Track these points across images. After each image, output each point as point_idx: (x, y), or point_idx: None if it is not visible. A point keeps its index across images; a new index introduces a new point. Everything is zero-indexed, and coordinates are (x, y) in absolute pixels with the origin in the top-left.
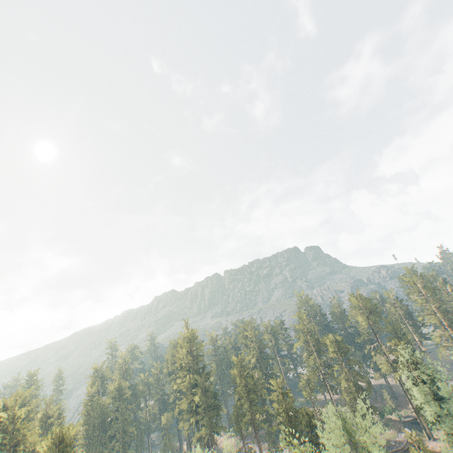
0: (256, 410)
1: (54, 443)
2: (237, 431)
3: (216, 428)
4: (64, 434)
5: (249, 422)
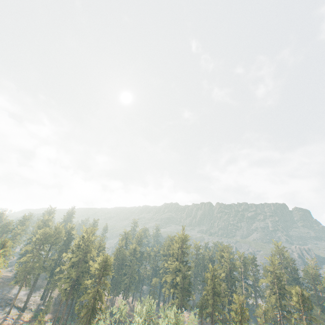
0: (216, 309)
1: (103, 261)
2: (199, 314)
3: (185, 304)
4: (108, 259)
5: (209, 314)
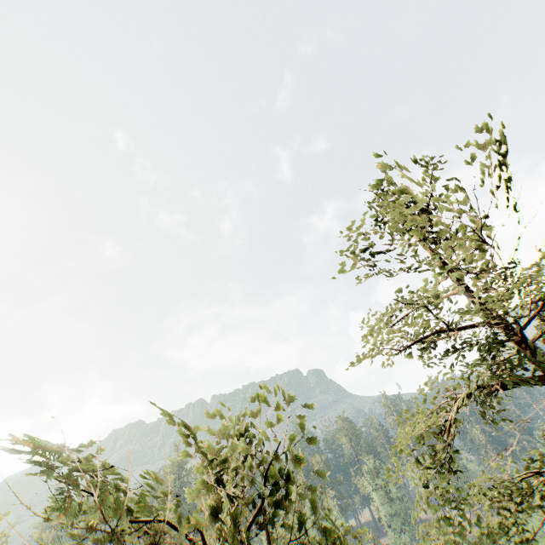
0: None
1: None
2: None
3: None
4: None
5: None
